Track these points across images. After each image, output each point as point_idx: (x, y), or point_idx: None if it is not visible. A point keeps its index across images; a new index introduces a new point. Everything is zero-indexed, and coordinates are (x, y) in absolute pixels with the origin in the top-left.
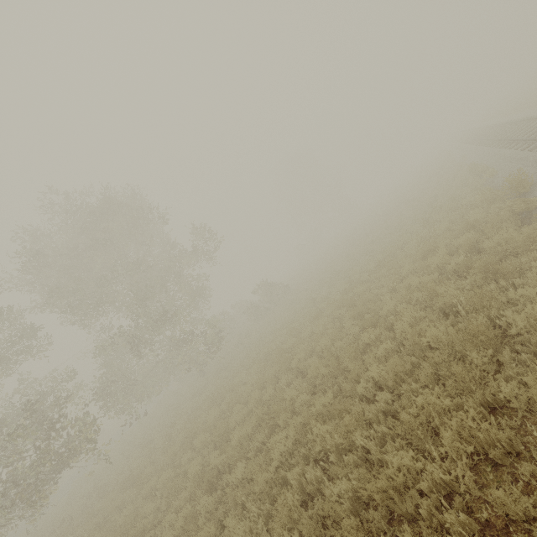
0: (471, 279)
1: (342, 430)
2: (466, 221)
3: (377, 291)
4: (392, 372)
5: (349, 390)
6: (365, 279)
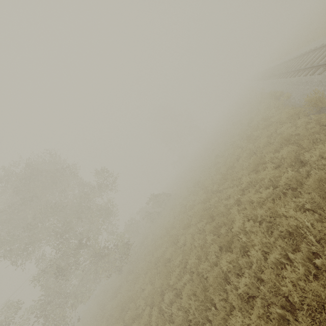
0: (307, 197)
1: None
2: (282, 137)
3: (227, 202)
4: None
5: None
6: (216, 189)
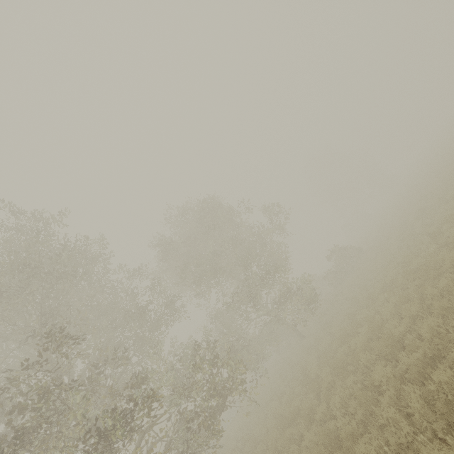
0: None
1: None
2: None
3: None
4: None
5: None
6: None
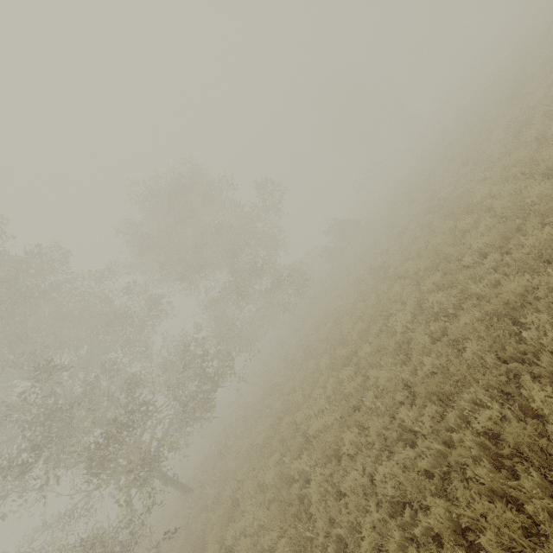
0: None
1: (455, 295)
2: None
3: (466, 187)
4: (498, 236)
5: (454, 269)
6: (448, 183)
